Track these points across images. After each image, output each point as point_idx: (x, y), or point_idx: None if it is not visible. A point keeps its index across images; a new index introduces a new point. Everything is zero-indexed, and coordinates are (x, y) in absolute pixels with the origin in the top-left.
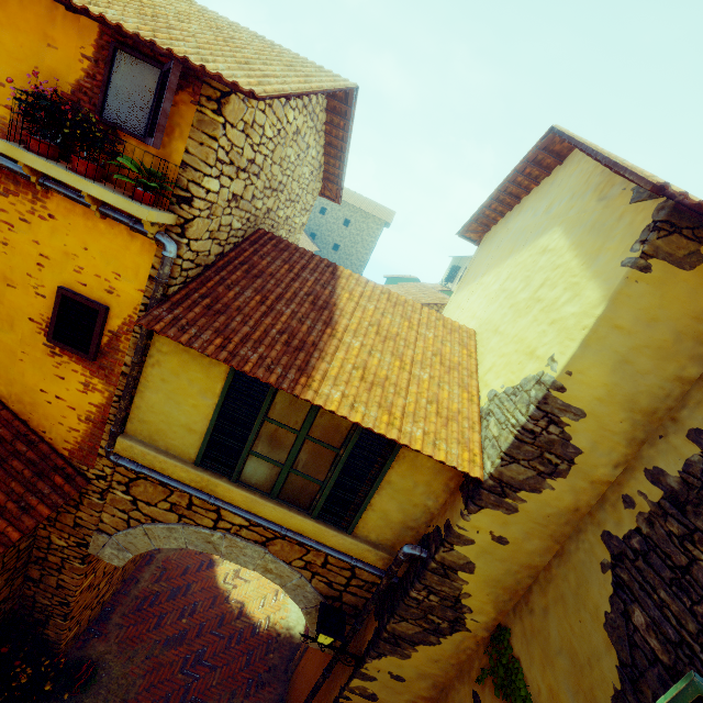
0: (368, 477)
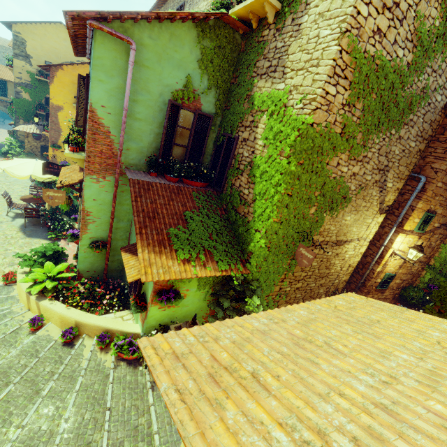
0: (5, 88)
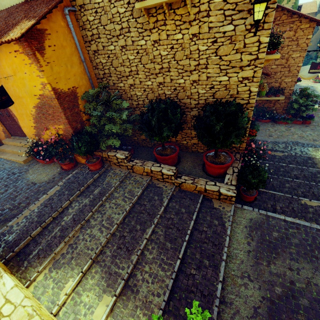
0: None
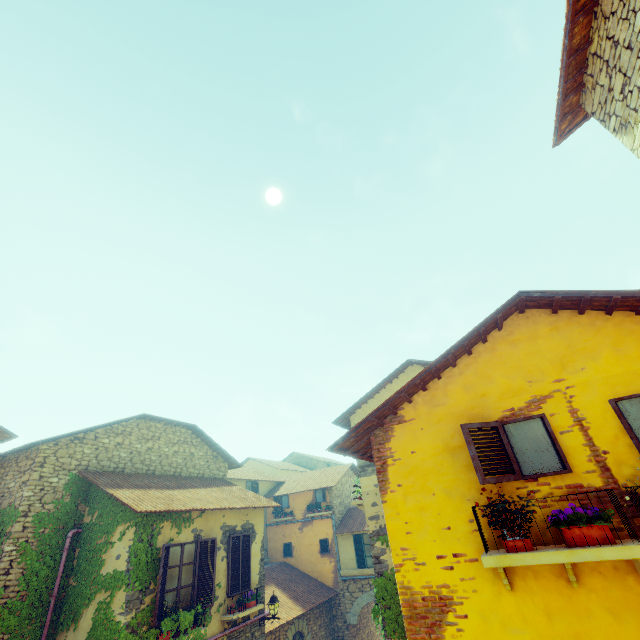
0: None
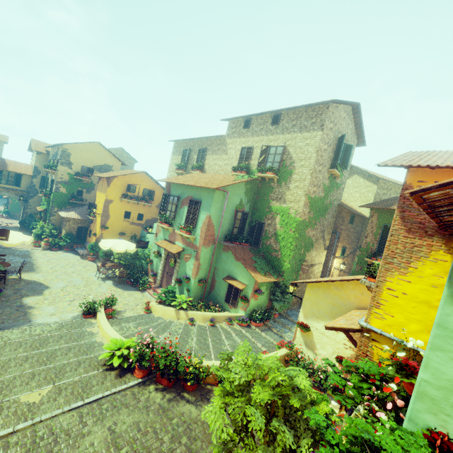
0: (20, 180)
